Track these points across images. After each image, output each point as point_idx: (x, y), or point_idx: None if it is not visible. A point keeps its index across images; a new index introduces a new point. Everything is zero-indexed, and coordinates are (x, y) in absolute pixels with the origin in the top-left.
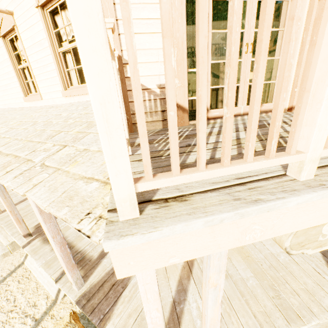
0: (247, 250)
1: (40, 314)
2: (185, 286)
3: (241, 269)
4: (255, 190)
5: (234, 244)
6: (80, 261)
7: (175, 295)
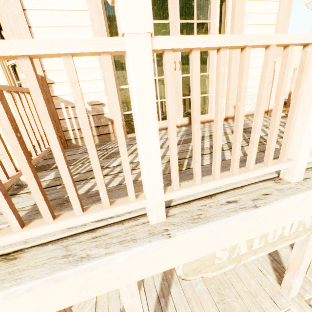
0: None
1: None
2: None
3: None
4: (97, 240)
5: (76, 300)
6: None
7: (123, 308)
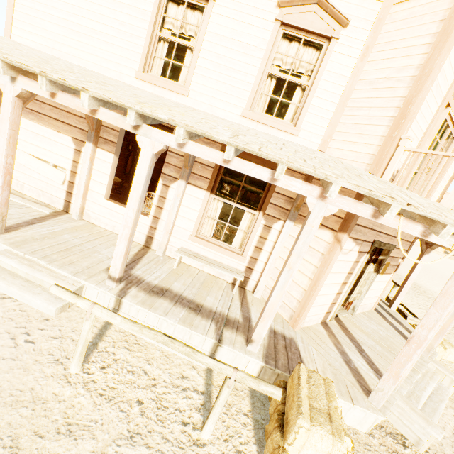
0: (359, 325)
1: (202, 386)
2: (342, 350)
3: (366, 339)
4: None
5: None
6: (227, 322)
7: (341, 356)
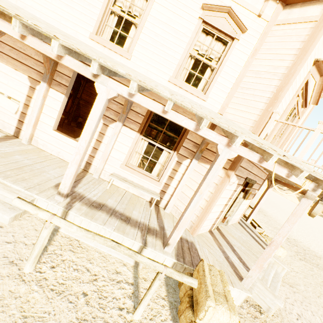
0: (230, 233)
1: (131, 279)
2: (223, 250)
3: (236, 242)
4: None
5: None
6: (149, 230)
7: (223, 254)
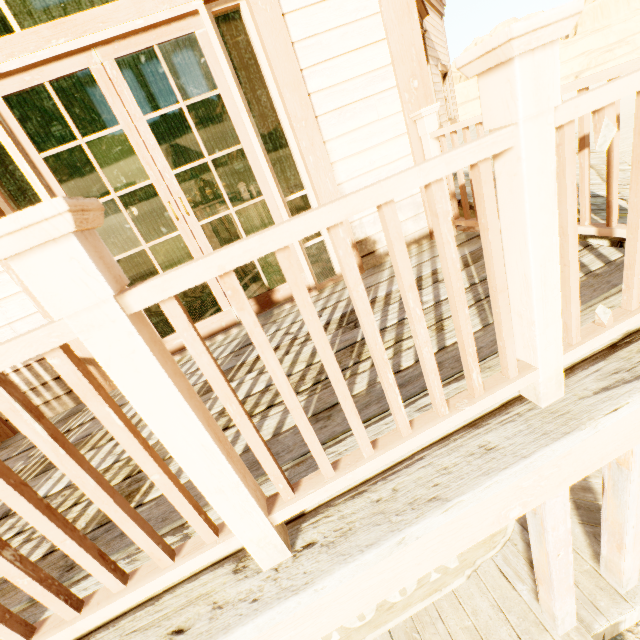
0: None
1: None
2: None
3: None
4: None
5: None
6: None
7: None
